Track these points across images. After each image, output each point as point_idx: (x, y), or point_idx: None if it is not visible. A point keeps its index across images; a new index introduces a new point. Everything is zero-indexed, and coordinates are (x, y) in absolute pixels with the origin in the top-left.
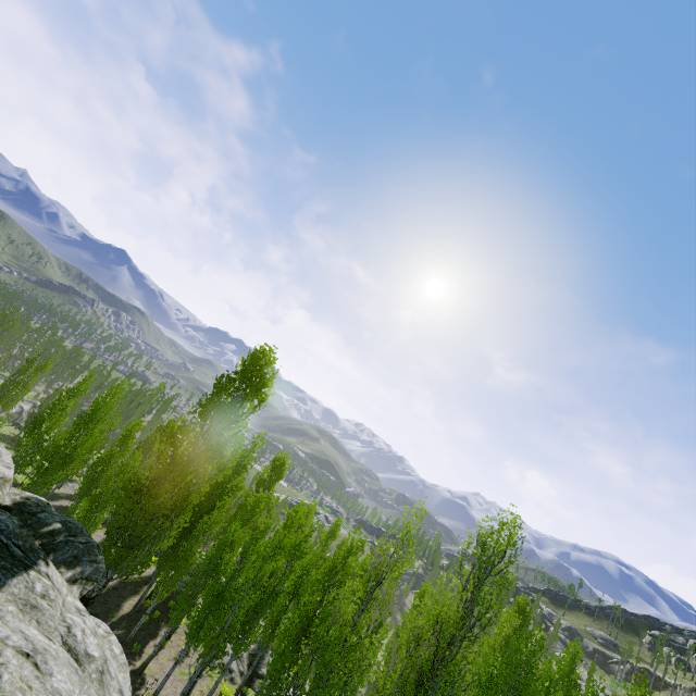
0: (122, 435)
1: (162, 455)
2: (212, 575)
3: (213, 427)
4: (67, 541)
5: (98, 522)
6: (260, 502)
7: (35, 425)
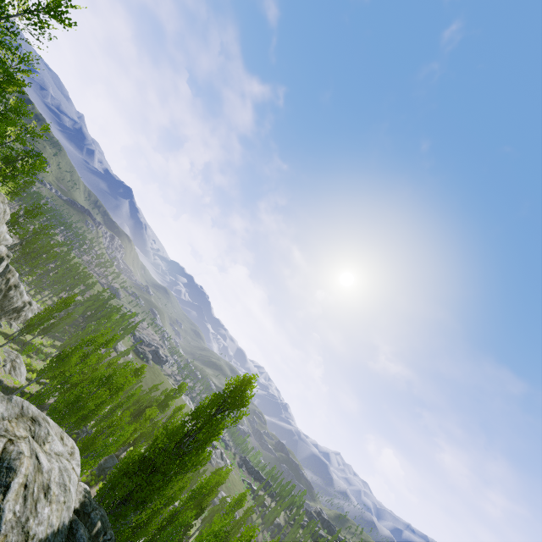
0: (117, 387)
1: (159, 443)
2: (157, 539)
3: (202, 435)
4: (104, 540)
5: (87, 467)
6: (208, 485)
7: (57, 359)
